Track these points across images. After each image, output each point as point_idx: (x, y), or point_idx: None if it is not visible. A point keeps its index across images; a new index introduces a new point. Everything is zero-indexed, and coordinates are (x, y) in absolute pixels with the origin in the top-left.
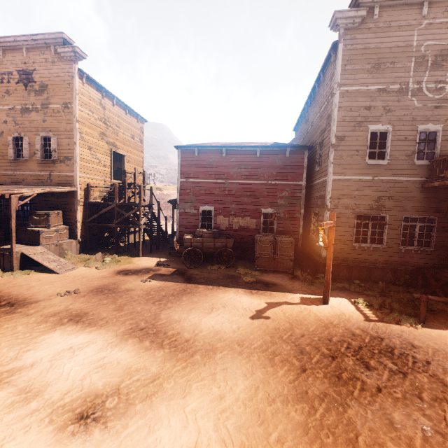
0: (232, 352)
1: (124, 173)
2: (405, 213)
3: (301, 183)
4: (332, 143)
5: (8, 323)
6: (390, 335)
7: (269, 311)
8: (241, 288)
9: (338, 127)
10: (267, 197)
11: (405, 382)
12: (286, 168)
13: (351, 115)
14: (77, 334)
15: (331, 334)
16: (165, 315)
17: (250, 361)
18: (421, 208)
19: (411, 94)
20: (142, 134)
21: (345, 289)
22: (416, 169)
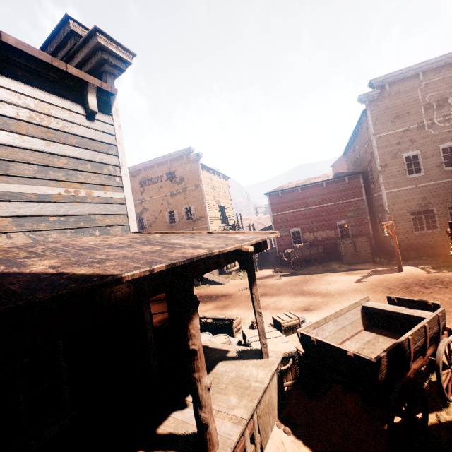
0: (352, 293)
1: (226, 218)
2: (448, 204)
3: (362, 198)
4: (379, 171)
5: (236, 299)
6: (443, 277)
7: (365, 279)
8: (340, 273)
9: (380, 160)
10: (338, 213)
11: (446, 289)
12: (348, 190)
13: (387, 150)
14: (272, 298)
15: (405, 281)
16: (306, 288)
17: (363, 293)
18: None
19: (427, 127)
20: (228, 187)
21: (415, 264)
22: (447, 174)
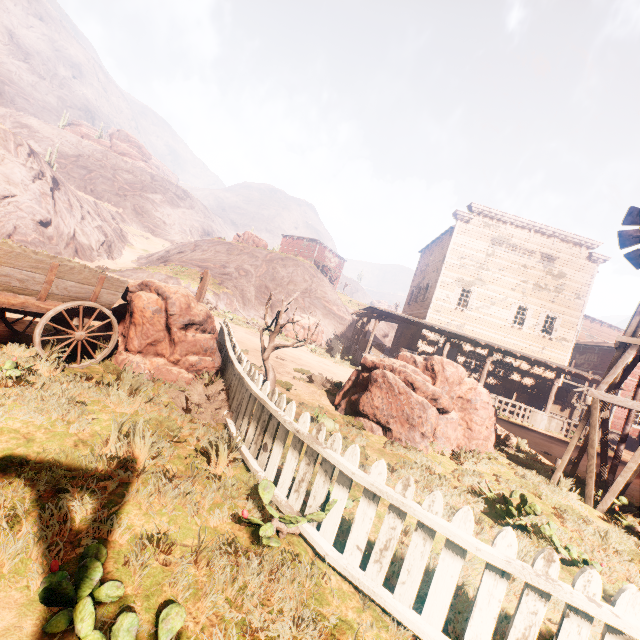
0: None
1: None
2: None
3: None
4: None
5: None
6: None
7: None
8: None
9: None
10: None
11: None
12: None
13: None
14: None
15: None
16: None
17: None
18: None
19: None
20: None
21: None
22: None
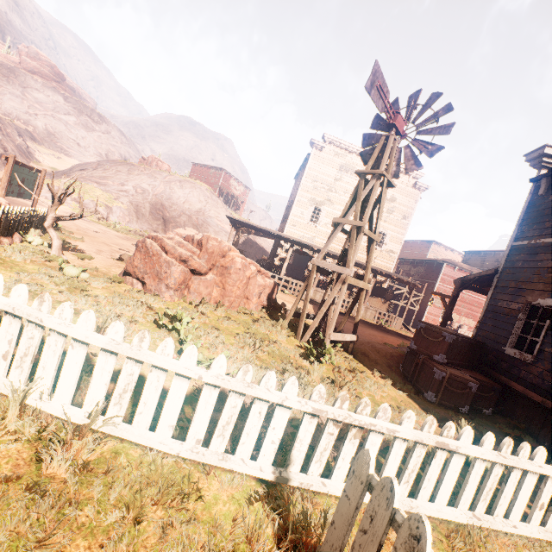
0: None
1: None
2: None
3: None
4: None
5: None
6: None
7: None
8: None
9: None
10: None
11: None
12: None
13: None
14: None
15: None
16: None
17: None
18: None
19: None
20: None
21: None
22: None
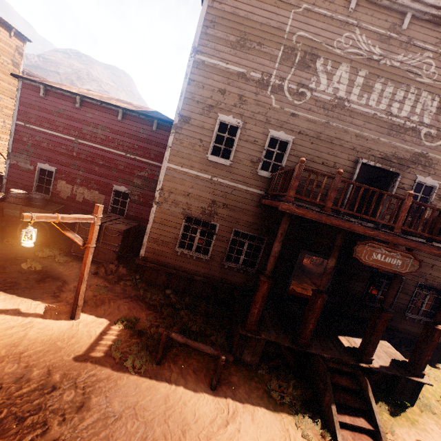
0: None
1: None
2: (237, 226)
3: None
4: (175, 123)
5: None
6: (77, 383)
7: None
8: None
9: (185, 105)
10: (123, 172)
11: None
12: (151, 143)
13: (203, 94)
14: None
15: None
16: None
17: None
18: (253, 225)
19: (272, 90)
20: (19, 55)
21: (143, 299)
22: (258, 180)
